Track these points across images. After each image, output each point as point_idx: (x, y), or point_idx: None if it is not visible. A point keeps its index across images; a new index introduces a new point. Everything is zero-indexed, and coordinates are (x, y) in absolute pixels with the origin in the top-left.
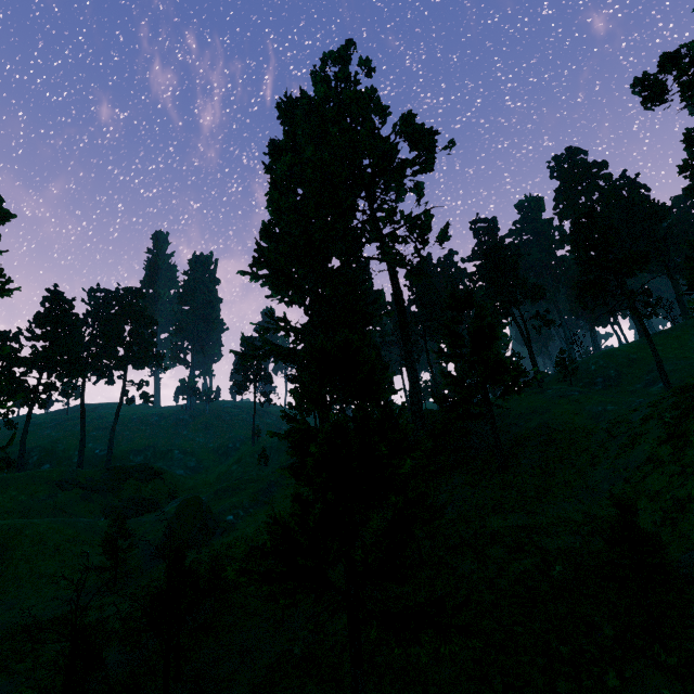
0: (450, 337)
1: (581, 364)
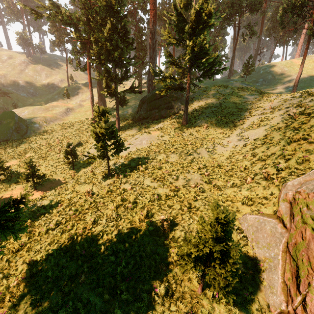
0: (177, 19)
1: (256, 69)
